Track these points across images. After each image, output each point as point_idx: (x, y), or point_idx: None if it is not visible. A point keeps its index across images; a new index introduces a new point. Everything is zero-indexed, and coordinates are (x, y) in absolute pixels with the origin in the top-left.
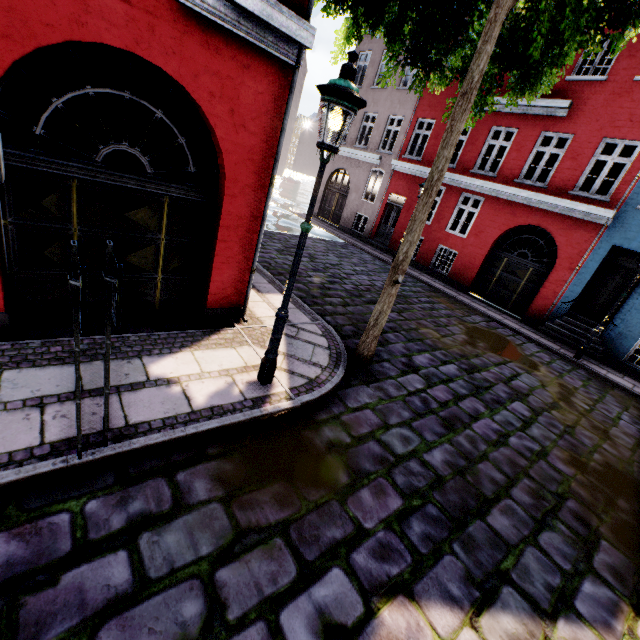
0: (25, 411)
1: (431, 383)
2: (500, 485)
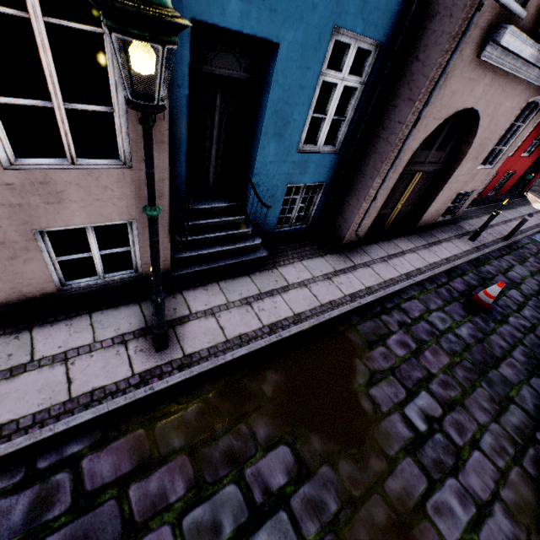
0: (535, 215)
1: None
2: None
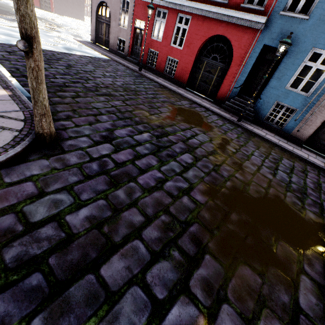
0: None
1: (119, 149)
2: (135, 227)
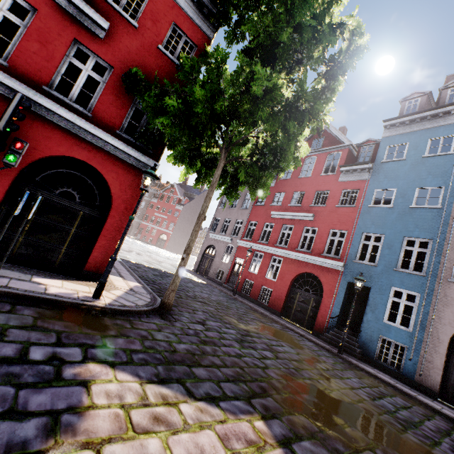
0: None
1: (209, 330)
2: (216, 364)
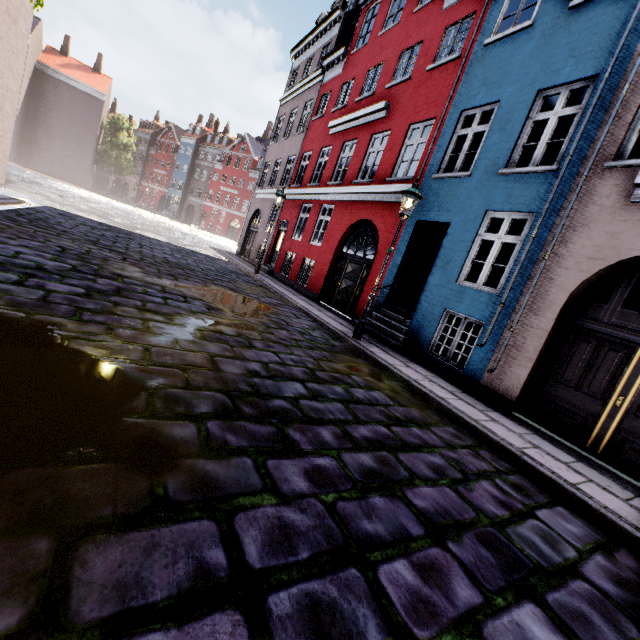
0: None
1: None
2: None
